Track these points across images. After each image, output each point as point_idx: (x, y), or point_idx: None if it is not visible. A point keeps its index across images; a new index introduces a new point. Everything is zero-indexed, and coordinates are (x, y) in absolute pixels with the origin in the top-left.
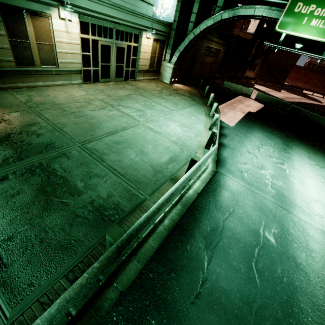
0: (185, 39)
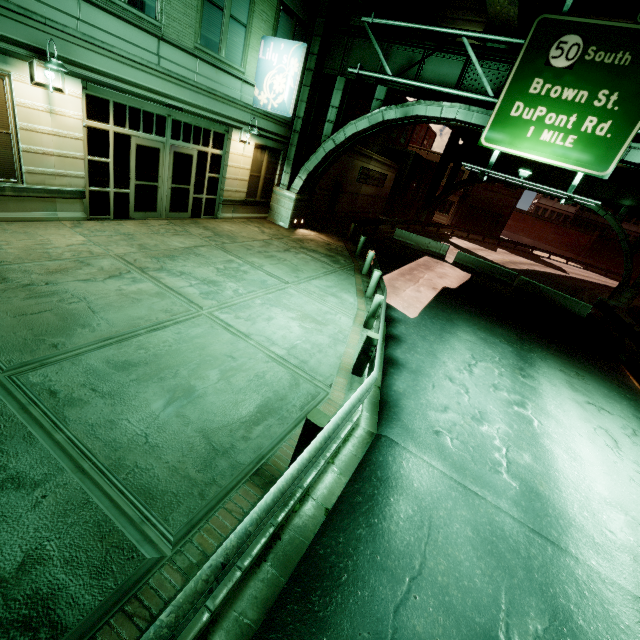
0: (318, 150)
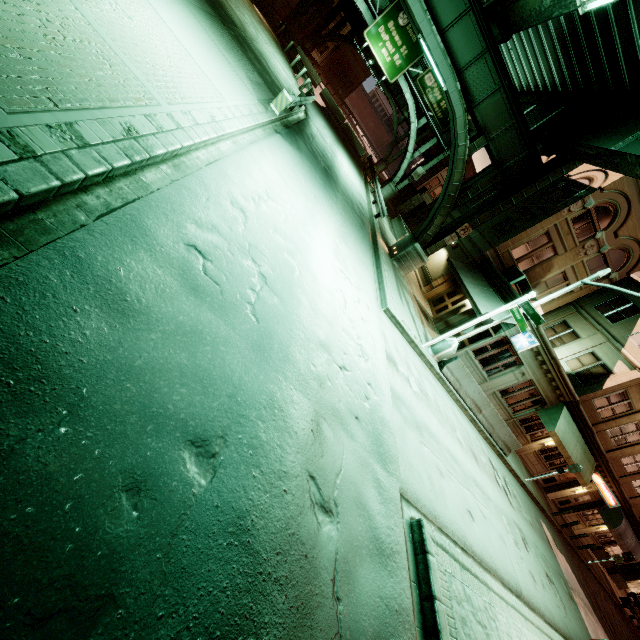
0: None
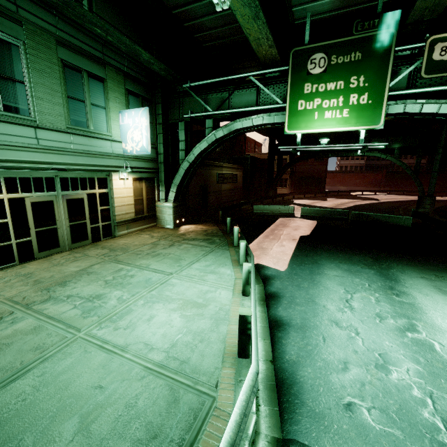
0: (179, 170)
